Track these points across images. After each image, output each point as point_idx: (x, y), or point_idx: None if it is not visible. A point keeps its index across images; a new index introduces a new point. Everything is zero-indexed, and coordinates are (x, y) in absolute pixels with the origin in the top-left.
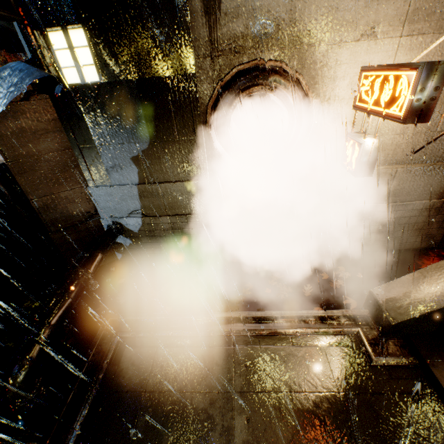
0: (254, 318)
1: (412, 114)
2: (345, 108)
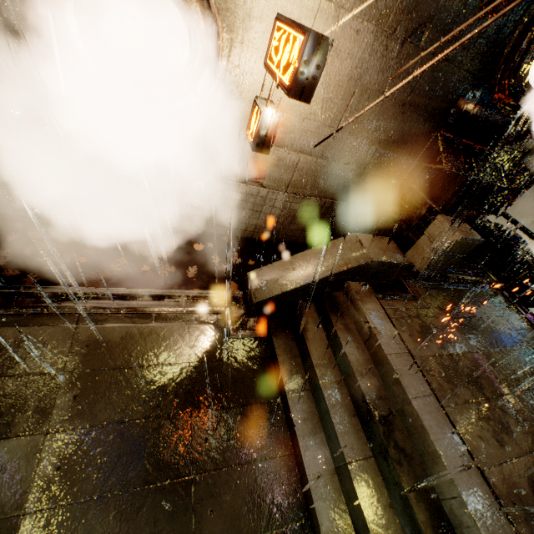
0: (114, 296)
1: (296, 89)
2: (260, 63)
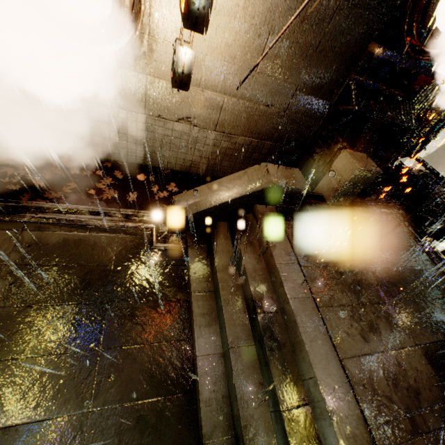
0: (57, 210)
1: (190, 19)
2: (179, 7)
